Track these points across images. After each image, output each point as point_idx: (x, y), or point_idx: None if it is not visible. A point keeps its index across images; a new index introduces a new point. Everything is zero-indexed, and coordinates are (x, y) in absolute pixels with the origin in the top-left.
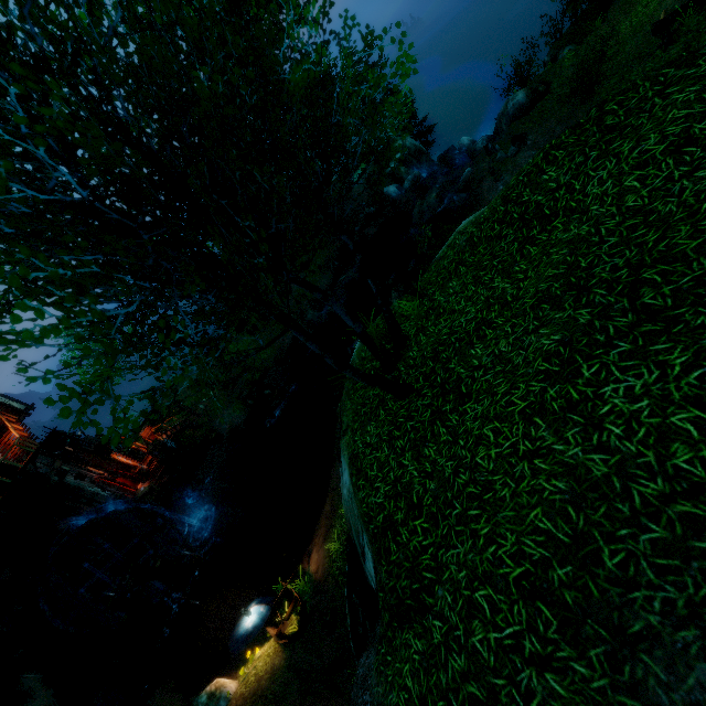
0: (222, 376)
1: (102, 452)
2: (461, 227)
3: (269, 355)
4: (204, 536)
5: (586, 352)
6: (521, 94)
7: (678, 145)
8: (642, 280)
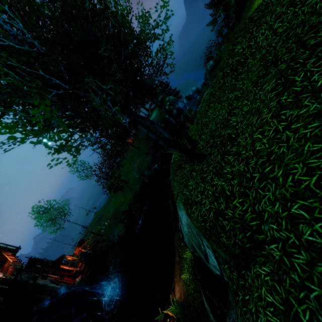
0: (110, 214)
1: (55, 265)
2: (205, 94)
3: (131, 197)
4: (114, 302)
5: (293, 73)
6: (211, 62)
7: (291, 2)
8: (304, 40)
